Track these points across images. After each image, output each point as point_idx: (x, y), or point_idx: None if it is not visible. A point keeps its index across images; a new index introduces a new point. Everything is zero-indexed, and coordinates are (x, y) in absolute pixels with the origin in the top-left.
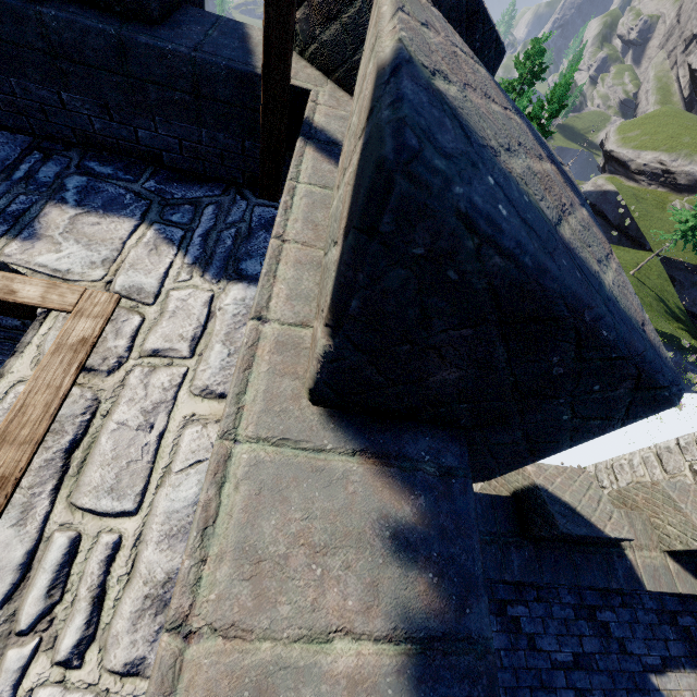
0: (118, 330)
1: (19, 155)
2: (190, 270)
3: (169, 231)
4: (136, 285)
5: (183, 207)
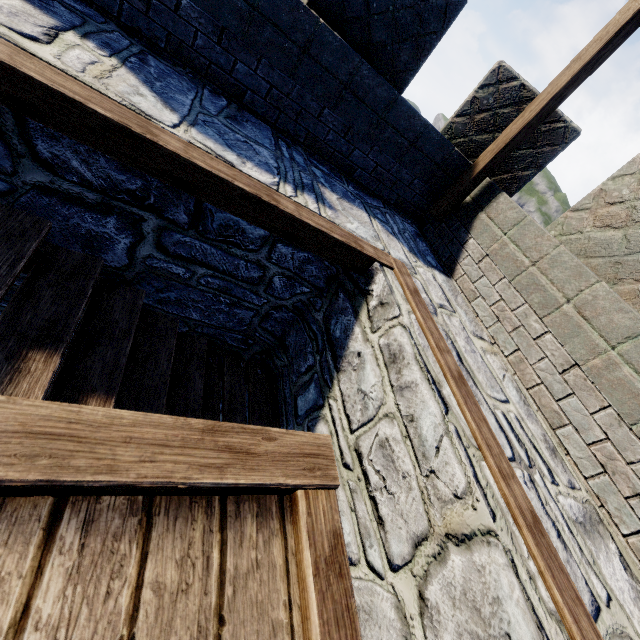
0: (417, 287)
1: (273, 138)
2: (412, 255)
3: (384, 225)
4: (401, 259)
5: (377, 211)
